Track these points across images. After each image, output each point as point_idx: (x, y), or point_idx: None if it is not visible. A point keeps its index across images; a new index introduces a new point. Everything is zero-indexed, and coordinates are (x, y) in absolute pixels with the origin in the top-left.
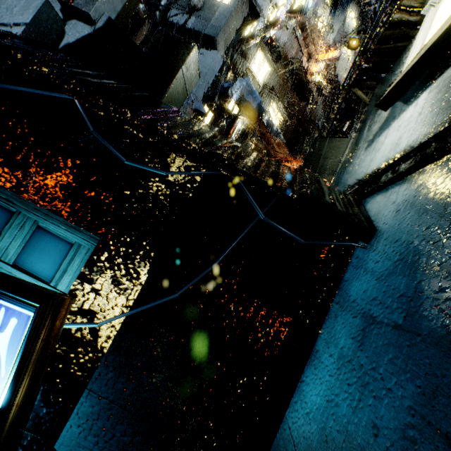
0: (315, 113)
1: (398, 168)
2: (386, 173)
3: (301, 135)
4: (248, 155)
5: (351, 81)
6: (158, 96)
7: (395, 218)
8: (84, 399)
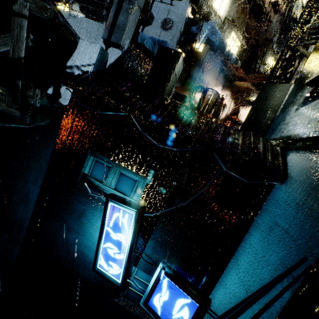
0: (270, 31)
1: (305, 143)
2: (300, 141)
3: (256, 54)
4: (217, 130)
5: (295, 41)
6: (163, 91)
7: (297, 175)
8: (150, 240)
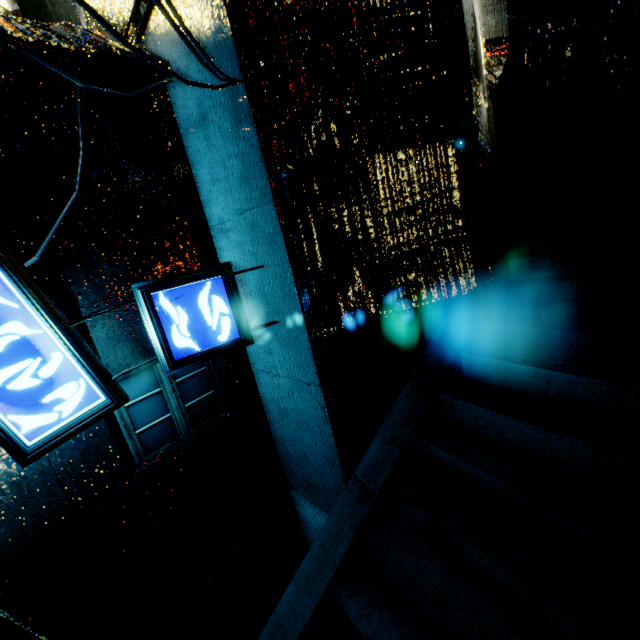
0: None
1: None
2: (141, 4)
3: None
4: None
5: None
6: None
7: (173, 44)
8: (86, 314)
